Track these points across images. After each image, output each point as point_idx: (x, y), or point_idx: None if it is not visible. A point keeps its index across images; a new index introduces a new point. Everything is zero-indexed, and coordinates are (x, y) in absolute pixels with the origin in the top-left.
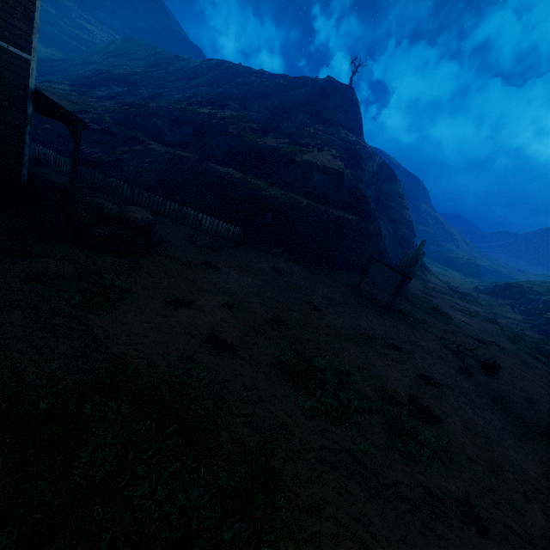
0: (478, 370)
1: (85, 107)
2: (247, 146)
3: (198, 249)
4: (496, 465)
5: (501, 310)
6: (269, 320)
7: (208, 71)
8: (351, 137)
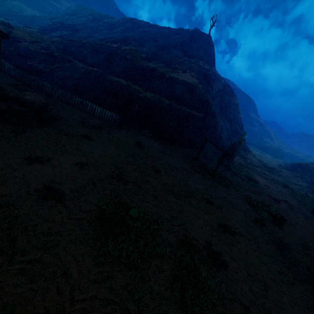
0: (269, 221)
1: (39, 40)
2: (136, 66)
3: (84, 126)
4: (267, 312)
5: (294, 180)
6: (111, 176)
7: (123, 24)
8: (206, 66)
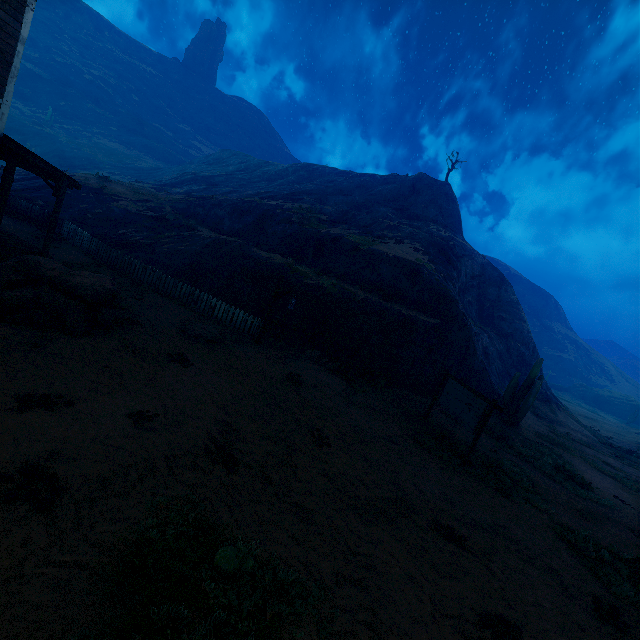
0: None
1: (149, 197)
2: (307, 234)
3: (184, 338)
4: None
5: None
6: (202, 449)
7: (293, 173)
8: (444, 232)
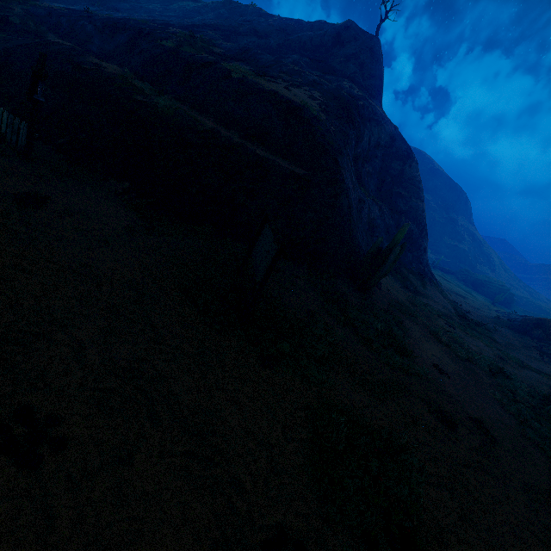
0: None
1: None
2: (178, 57)
3: None
4: None
5: (523, 354)
6: None
7: (213, 11)
8: (357, 91)
